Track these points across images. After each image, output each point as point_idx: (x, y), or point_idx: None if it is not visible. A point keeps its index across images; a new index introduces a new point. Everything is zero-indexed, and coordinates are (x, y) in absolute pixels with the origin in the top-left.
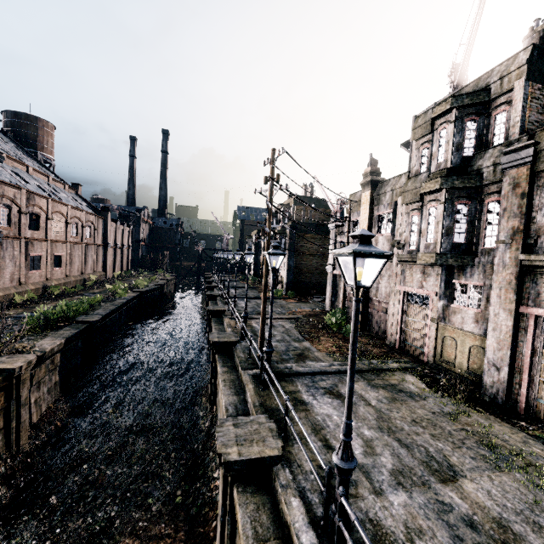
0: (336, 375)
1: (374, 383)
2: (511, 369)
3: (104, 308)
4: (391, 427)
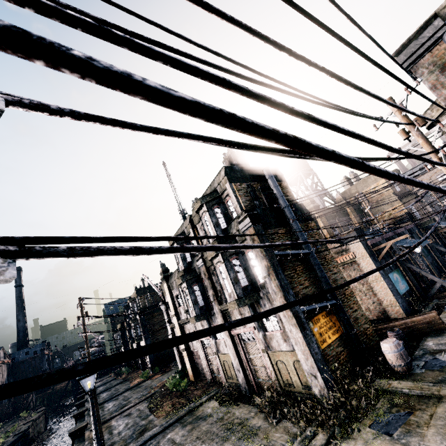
0: (162, 433)
1: (186, 423)
2: (243, 368)
3: None
4: None
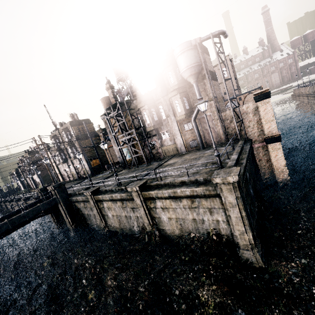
0: None
1: None
2: (77, 174)
3: None
4: None
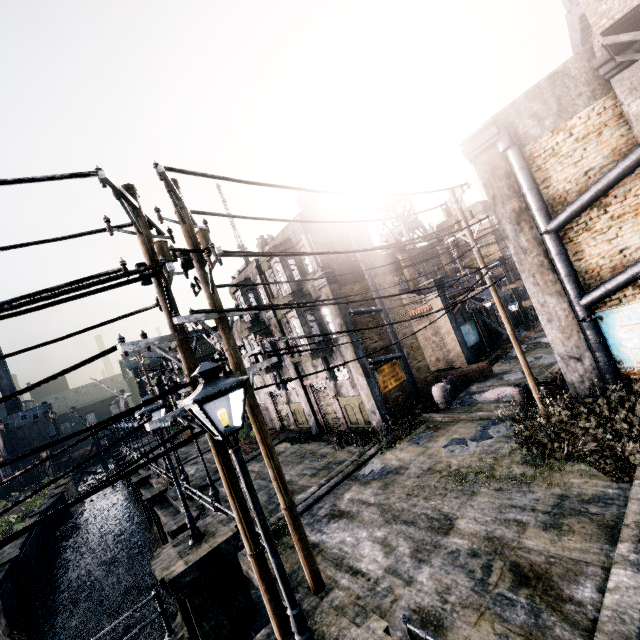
0: None
1: (261, 460)
2: (314, 413)
3: (11, 547)
4: (261, 475)
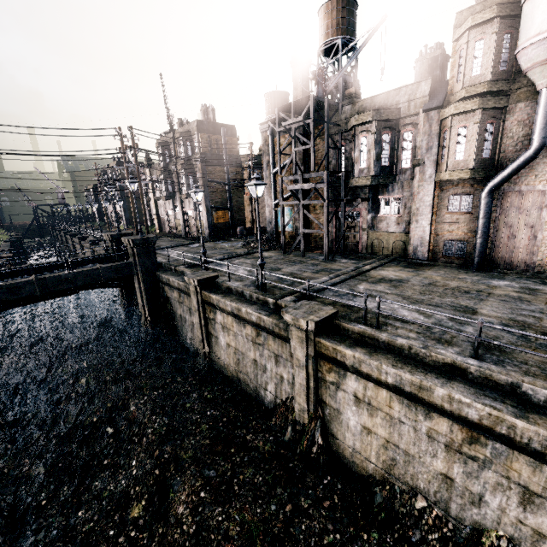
0: None
1: None
2: (185, 226)
3: (3, 248)
4: None
